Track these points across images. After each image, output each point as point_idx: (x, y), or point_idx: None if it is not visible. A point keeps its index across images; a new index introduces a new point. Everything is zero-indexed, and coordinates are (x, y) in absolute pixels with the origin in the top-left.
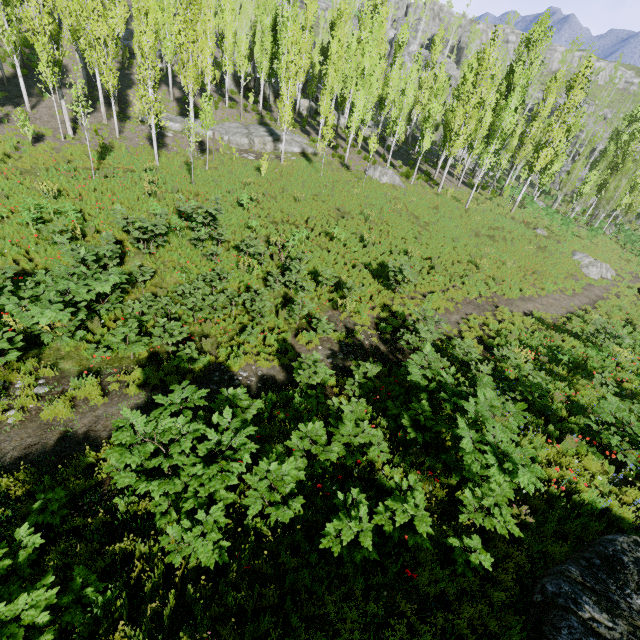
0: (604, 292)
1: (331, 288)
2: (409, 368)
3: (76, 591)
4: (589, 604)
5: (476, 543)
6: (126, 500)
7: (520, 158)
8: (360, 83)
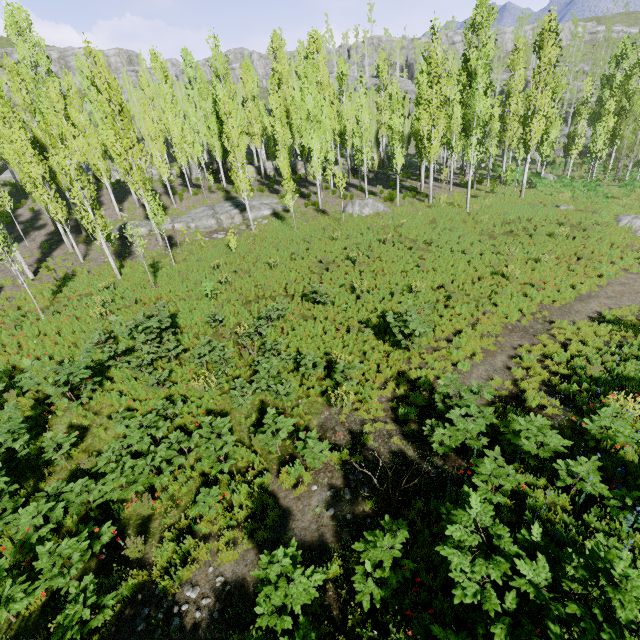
0: None
1: (322, 374)
2: (451, 568)
3: None
4: None
5: None
6: None
7: (509, 139)
8: (309, 127)
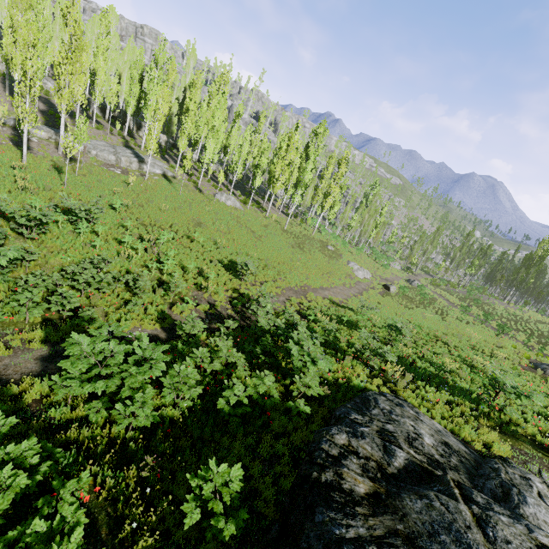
0: (366, 286)
1: (195, 275)
2: (258, 318)
3: (49, 451)
4: (354, 413)
5: (302, 403)
6: (63, 407)
7: (316, 200)
8: (211, 134)
